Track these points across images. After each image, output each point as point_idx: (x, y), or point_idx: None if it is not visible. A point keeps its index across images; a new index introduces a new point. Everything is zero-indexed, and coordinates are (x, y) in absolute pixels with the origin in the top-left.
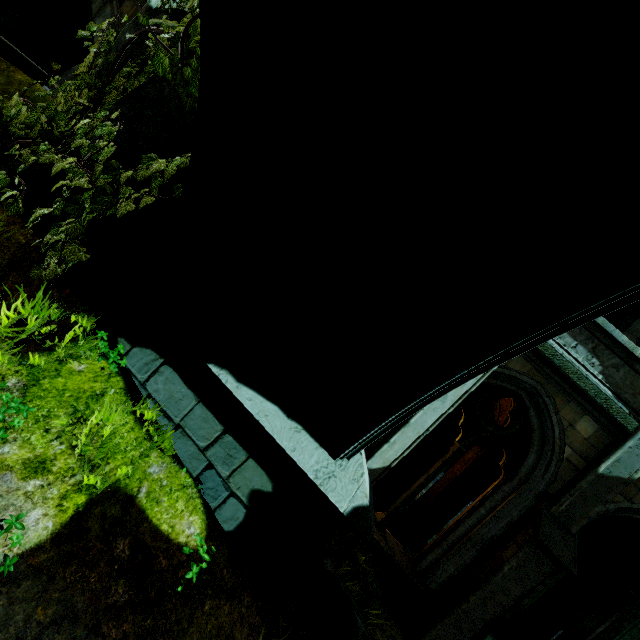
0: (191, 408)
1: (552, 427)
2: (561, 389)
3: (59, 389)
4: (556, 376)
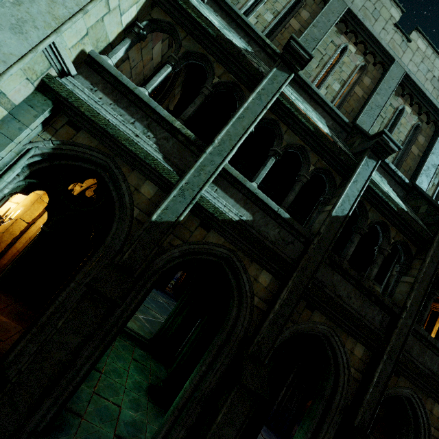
0: None
1: (124, 194)
2: (125, 159)
3: None
4: (117, 147)
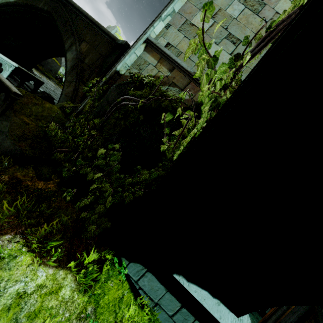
0: (163, 294)
1: None
2: None
3: (107, 303)
4: None
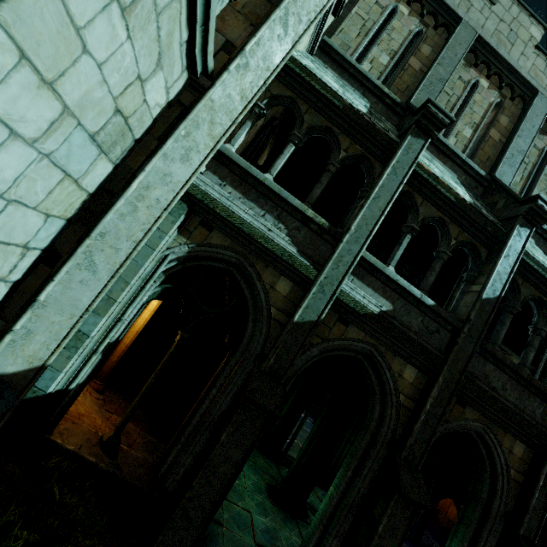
0: None
1: (259, 293)
2: (258, 256)
3: None
4: (251, 245)
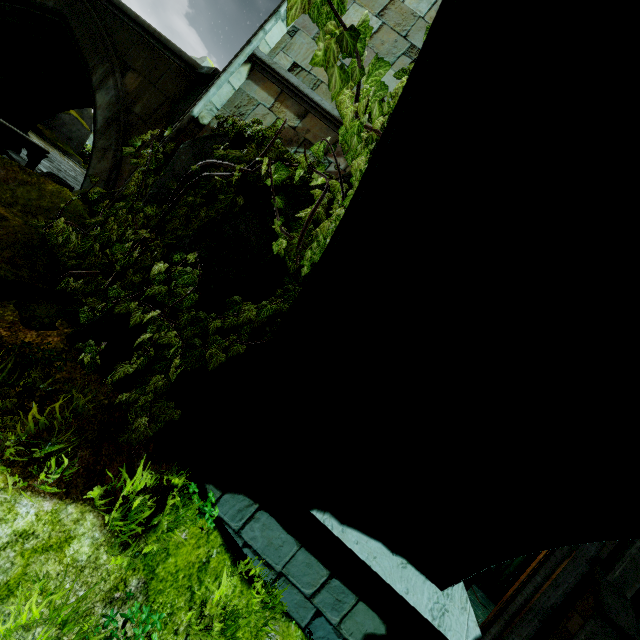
0: (293, 554)
1: None
2: None
3: (173, 573)
4: None
